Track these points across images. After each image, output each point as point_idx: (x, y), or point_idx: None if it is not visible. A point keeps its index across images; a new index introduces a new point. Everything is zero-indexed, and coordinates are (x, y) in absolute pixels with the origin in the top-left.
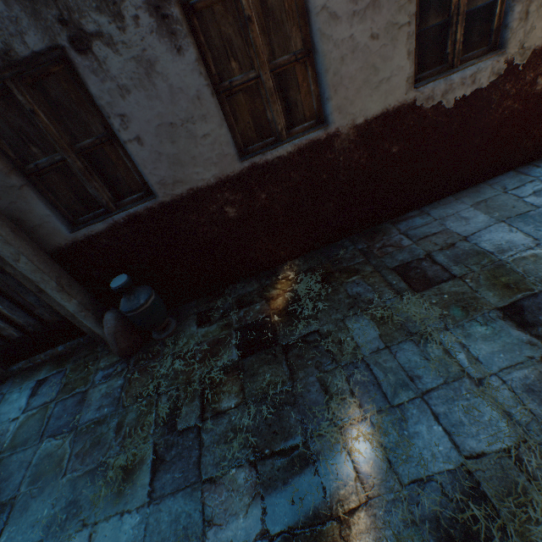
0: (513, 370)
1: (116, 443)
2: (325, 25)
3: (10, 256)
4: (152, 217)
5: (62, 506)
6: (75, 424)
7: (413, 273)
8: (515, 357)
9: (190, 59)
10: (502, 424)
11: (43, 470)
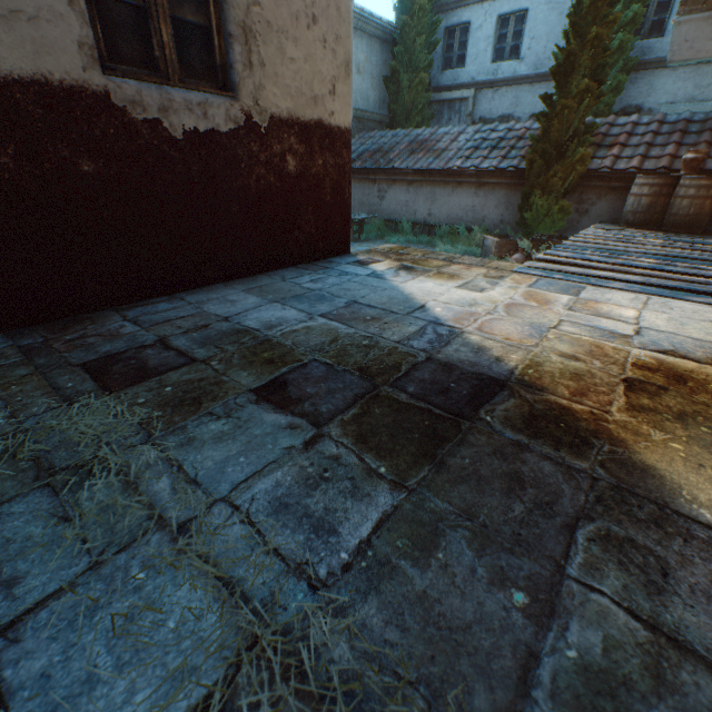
0: (259, 479)
1: None
2: None
3: None
4: None
5: None
6: None
7: (122, 365)
8: (265, 455)
9: None
10: (211, 621)
11: None
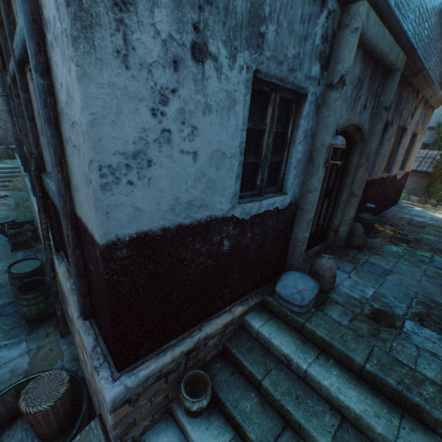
0: None
1: (417, 269)
2: (400, 147)
3: (364, 179)
4: (367, 184)
5: (438, 287)
6: (388, 270)
7: (413, 225)
8: None
9: (393, 140)
10: None
11: (408, 283)
